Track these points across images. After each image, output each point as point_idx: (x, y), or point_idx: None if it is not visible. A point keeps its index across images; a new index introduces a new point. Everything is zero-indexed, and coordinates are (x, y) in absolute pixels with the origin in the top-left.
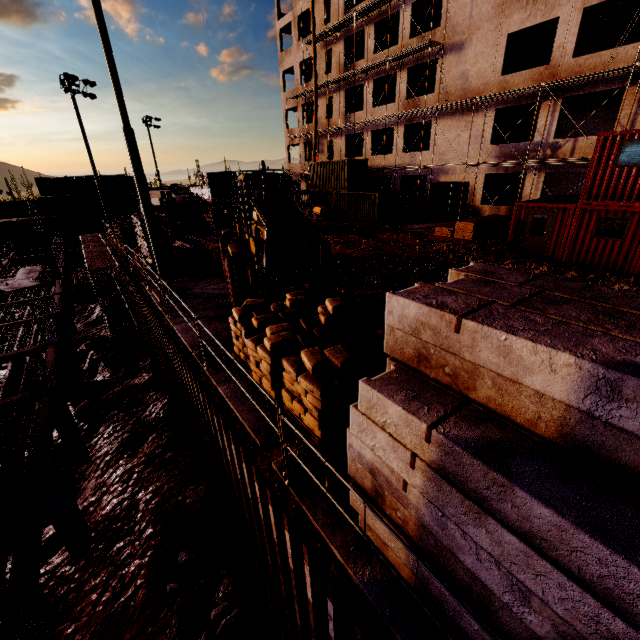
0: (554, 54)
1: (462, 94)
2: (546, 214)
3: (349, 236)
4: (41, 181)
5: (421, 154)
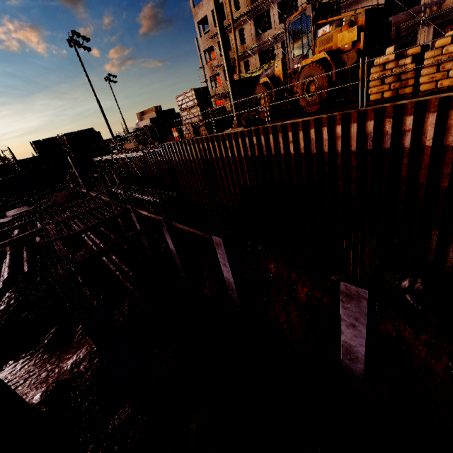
0: None
1: None
2: None
3: None
4: (35, 143)
5: None
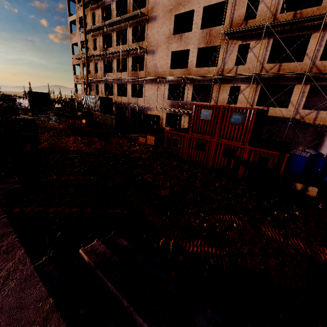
0: (189, 64)
1: (155, 74)
2: (178, 137)
3: (94, 138)
4: None
5: (137, 99)
